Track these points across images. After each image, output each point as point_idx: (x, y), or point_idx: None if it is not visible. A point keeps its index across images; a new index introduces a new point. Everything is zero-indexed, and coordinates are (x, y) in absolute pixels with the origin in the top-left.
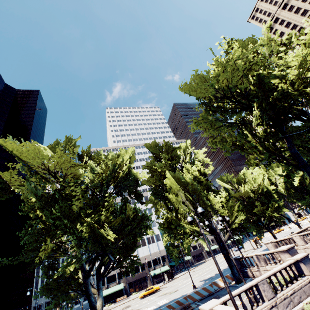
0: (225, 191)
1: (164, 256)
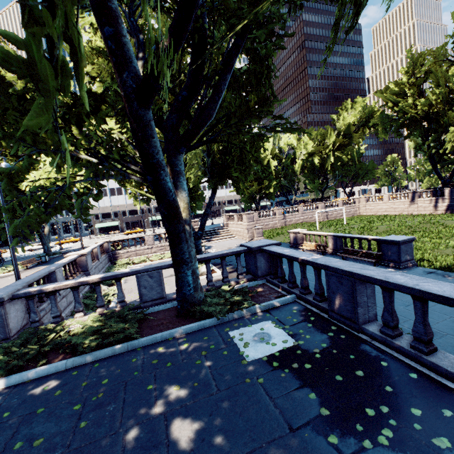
0: None
1: None
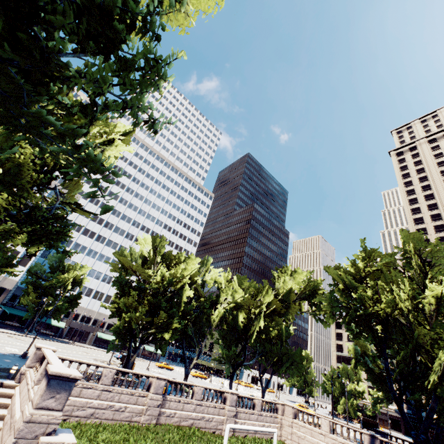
0: (144, 258)
1: (5, 290)
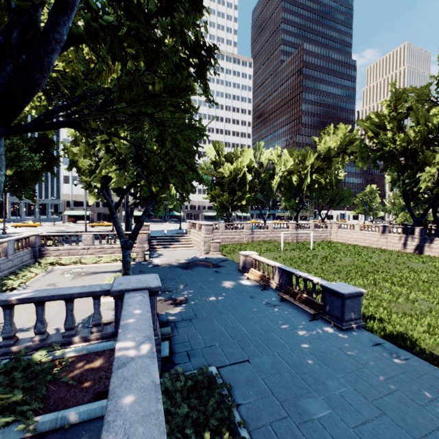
0: (213, 162)
1: None
